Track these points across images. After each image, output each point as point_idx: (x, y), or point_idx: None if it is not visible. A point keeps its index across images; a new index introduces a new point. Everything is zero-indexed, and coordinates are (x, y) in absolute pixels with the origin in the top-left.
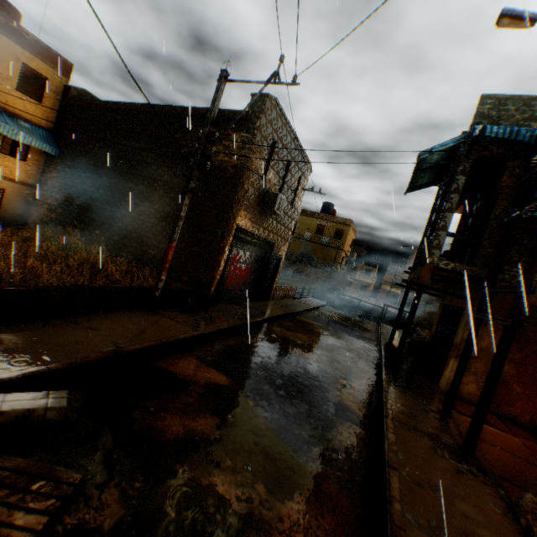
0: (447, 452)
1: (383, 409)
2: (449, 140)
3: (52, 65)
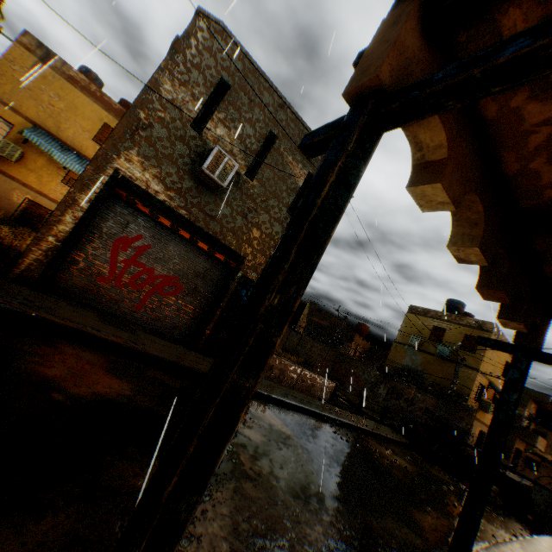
0: None
1: None
2: None
3: None
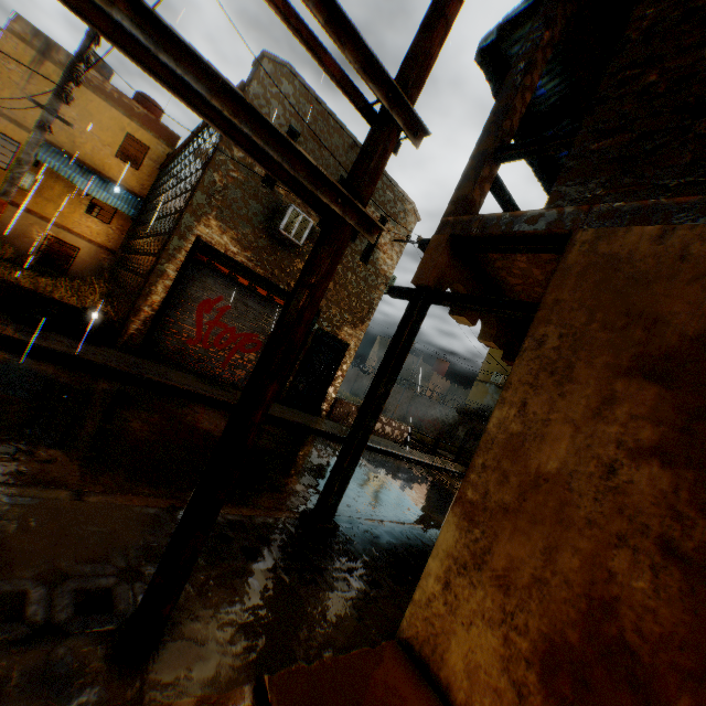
0: None
1: None
2: None
3: (157, 136)
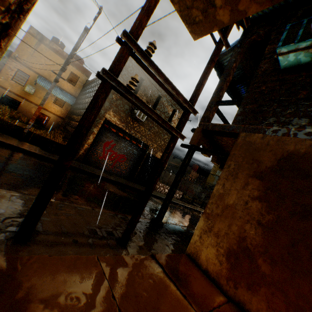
0: None
1: None
2: (233, 43)
3: (82, 72)
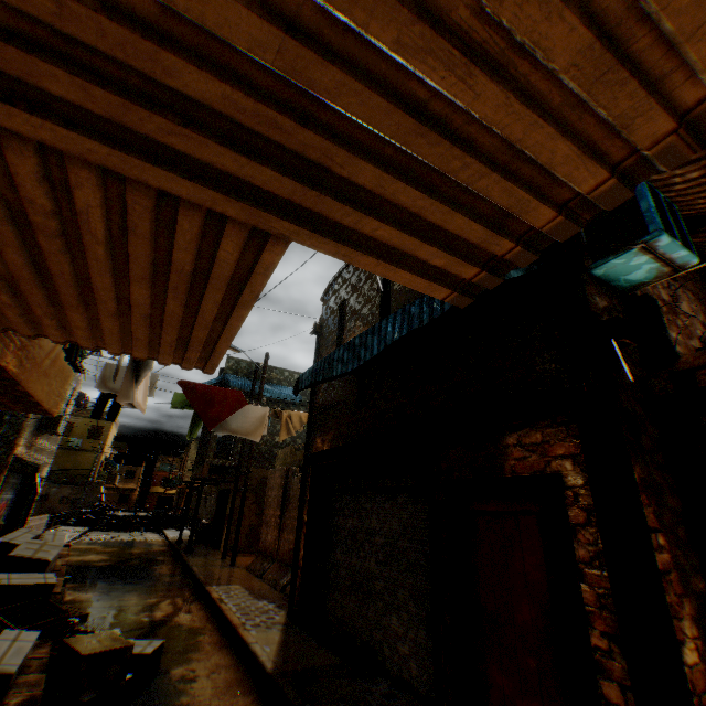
0: (224, 566)
1: (189, 564)
2: (213, 379)
3: None
